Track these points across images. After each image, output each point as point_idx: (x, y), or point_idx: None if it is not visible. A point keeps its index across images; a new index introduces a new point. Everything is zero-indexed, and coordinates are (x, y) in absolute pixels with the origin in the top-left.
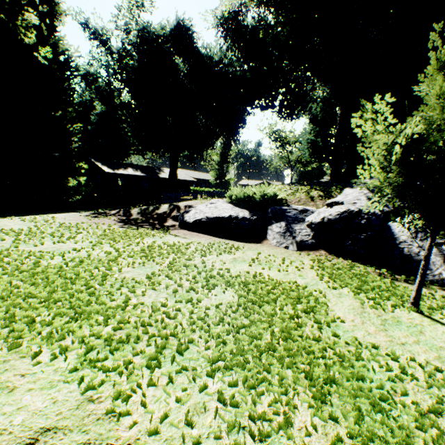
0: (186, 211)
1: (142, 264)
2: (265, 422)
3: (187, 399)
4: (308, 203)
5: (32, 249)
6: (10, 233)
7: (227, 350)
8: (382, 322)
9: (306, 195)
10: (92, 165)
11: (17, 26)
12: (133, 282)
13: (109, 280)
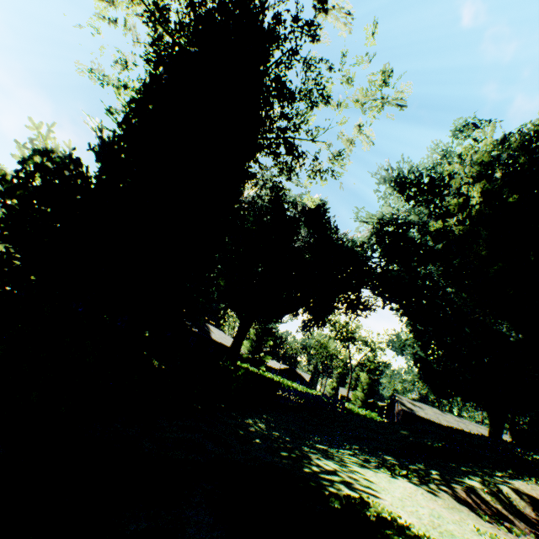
0: None
1: None
2: None
3: None
4: None
5: None
6: None
7: None
8: None
9: None
10: None
11: (317, 170)
12: None
13: None
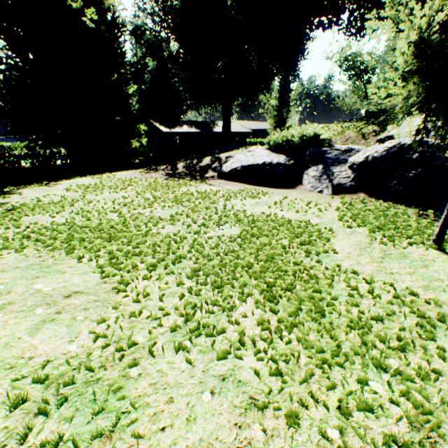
0: (225, 161)
1: (171, 207)
2: (216, 306)
3: (165, 288)
4: (358, 141)
5: (94, 197)
6: (82, 187)
7: (210, 265)
8: (383, 256)
9: (357, 133)
10: (151, 126)
11: None
12: (158, 220)
13: (141, 218)
